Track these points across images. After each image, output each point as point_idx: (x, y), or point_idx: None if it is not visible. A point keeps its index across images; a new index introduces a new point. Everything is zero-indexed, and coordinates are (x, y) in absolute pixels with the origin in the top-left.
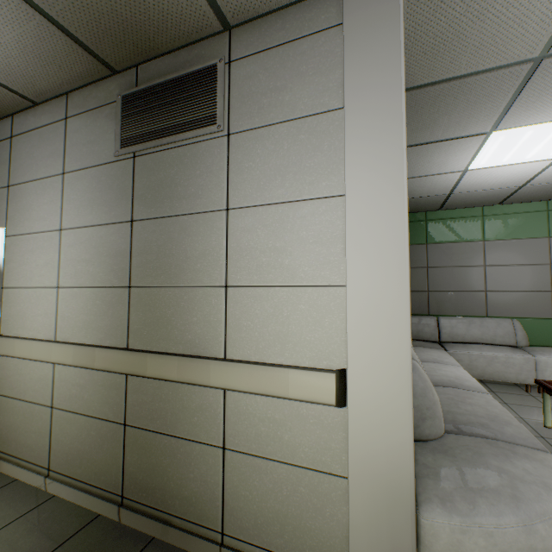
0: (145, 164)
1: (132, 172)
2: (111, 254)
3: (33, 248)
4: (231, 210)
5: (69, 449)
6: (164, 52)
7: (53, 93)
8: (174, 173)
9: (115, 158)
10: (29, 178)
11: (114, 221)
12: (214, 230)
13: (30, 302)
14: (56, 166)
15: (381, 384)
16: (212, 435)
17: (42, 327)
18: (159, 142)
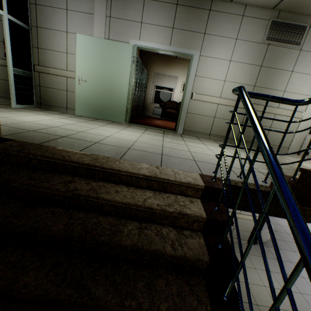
0: (271, 49)
1: (266, 50)
2: (250, 74)
3: (214, 64)
4: (293, 72)
5: (219, 129)
6: (293, 12)
7: (243, 3)
8: (280, 56)
9: (260, 42)
10: (217, 34)
11: (254, 64)
12: (286, 76)
13: (210, 84)
14: (233, 34)
15: (310, 115)
16: (268, 125)
17: (214, 93)
18: (280, 44)
